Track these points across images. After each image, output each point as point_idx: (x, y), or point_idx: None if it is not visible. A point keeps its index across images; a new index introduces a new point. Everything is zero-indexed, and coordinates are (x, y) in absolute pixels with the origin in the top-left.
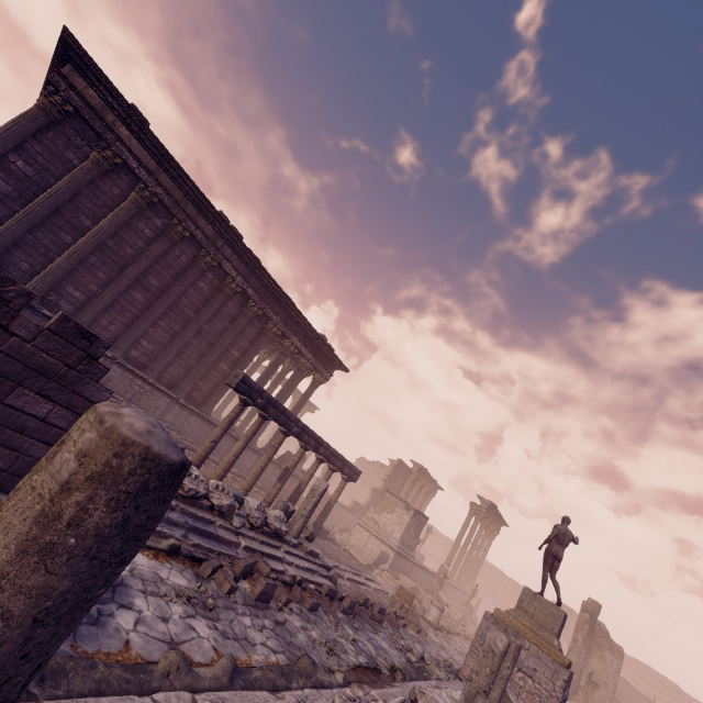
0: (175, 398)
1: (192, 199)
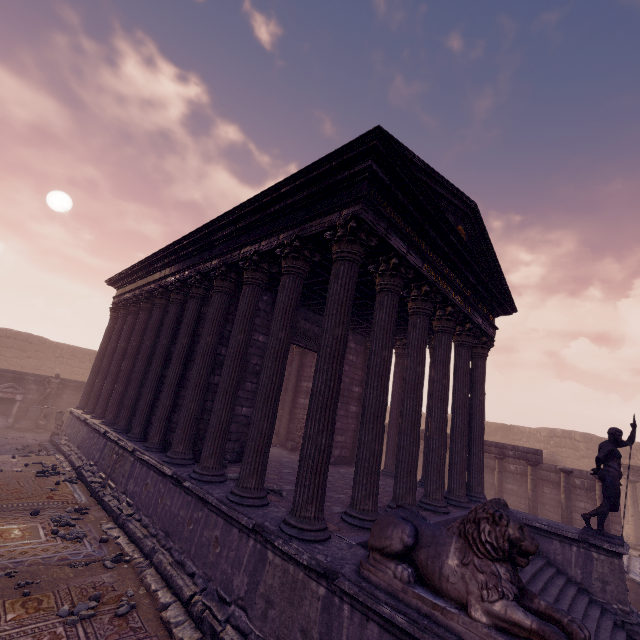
0: (131, 451)
1: (147, 274)
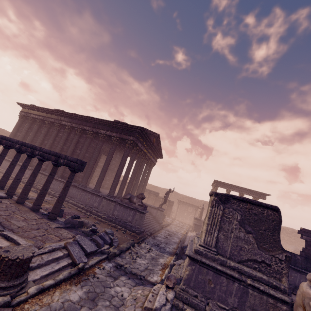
0: None
1: (48, 113)
